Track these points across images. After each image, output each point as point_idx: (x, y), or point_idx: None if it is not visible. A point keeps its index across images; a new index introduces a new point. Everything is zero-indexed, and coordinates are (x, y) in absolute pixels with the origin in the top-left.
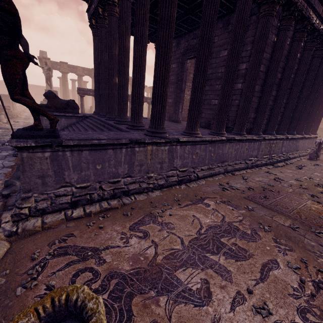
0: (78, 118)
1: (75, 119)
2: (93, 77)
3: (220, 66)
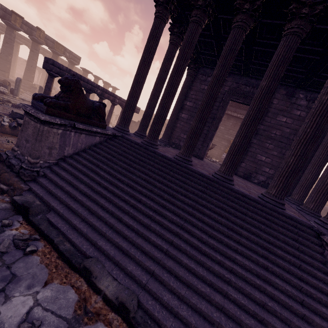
0: (104, 136)
1: (99, 138)
2: (10, 25)
3: (275, 128)
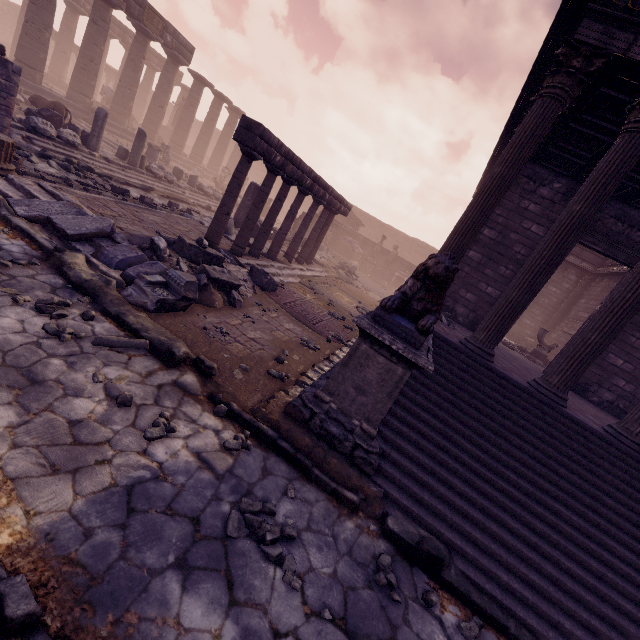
0: None
1: None
2: None
3: None
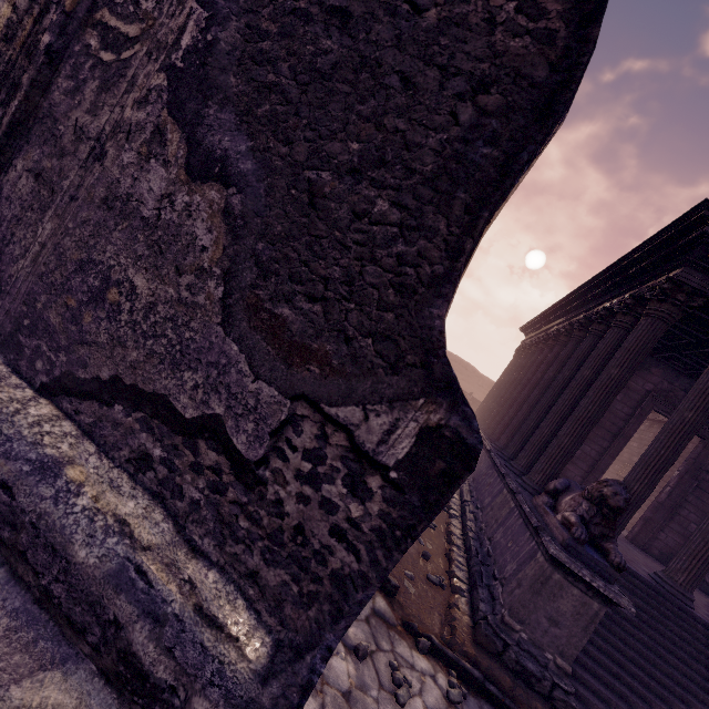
0: None
1: None
2: None
3: None
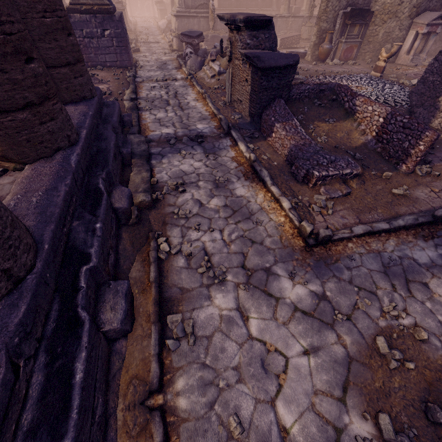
0: None
1: None
2: None
3: None
